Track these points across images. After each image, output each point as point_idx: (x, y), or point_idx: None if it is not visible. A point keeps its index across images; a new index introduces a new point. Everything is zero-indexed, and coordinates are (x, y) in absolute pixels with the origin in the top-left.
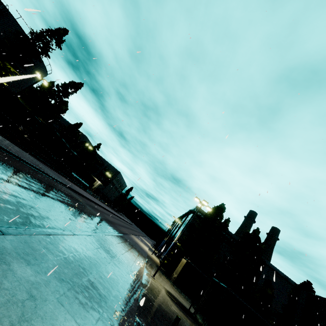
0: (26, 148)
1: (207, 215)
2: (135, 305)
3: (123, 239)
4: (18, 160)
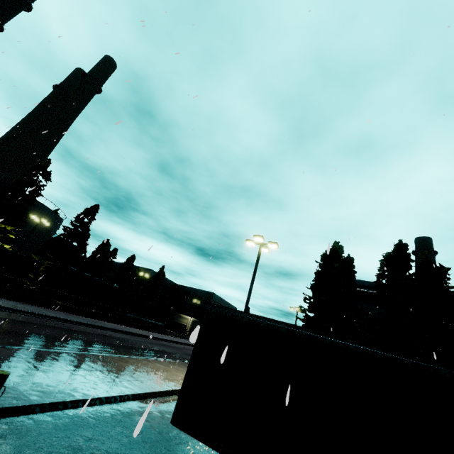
0: (42, 304)
1: (317, 271)
2: None
3: (186, 364)
4: None
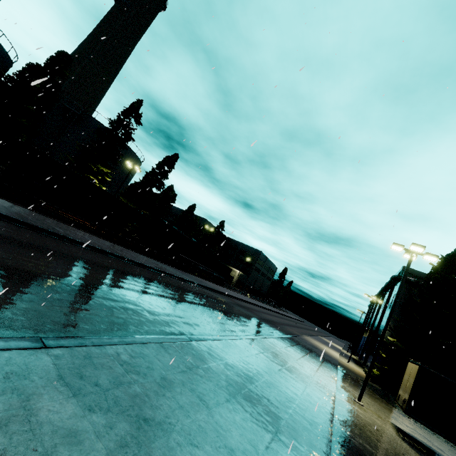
0: (140, 250)
1: (432, 276)
2: None
3: (287, 343)
4: (125, 262)
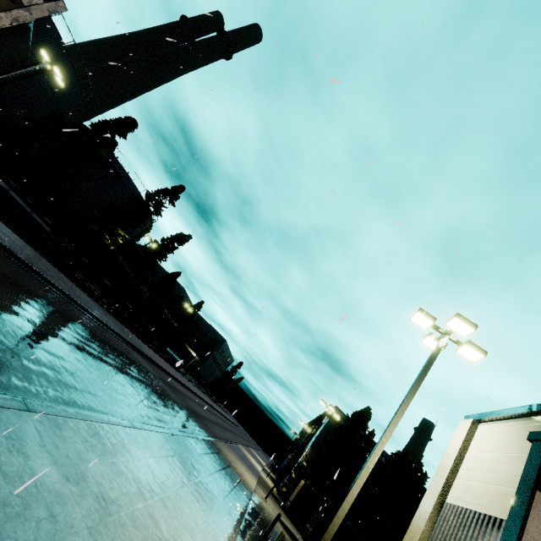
0: (127, 324)
1: (344, 423)
2: (246, 505)
3: (230, 448)
4: (132, 348)
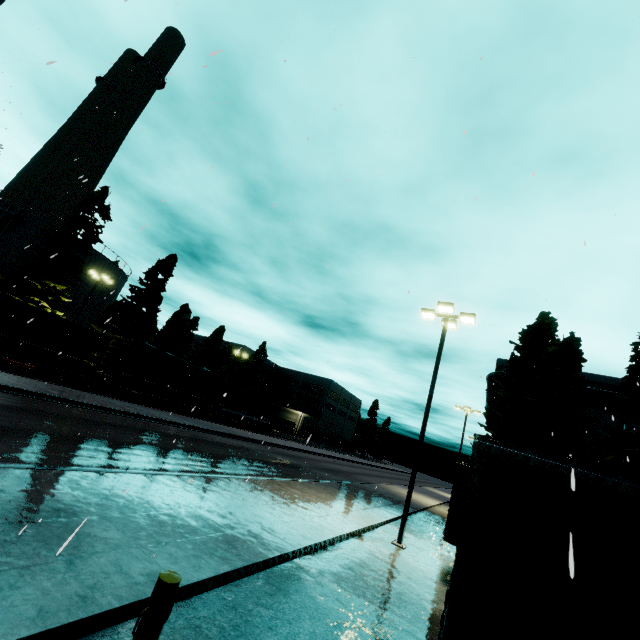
0: (114, 393)
1: (514, 357)
2: (128, 597)
3: (323, 487)
4: (56, 402)
